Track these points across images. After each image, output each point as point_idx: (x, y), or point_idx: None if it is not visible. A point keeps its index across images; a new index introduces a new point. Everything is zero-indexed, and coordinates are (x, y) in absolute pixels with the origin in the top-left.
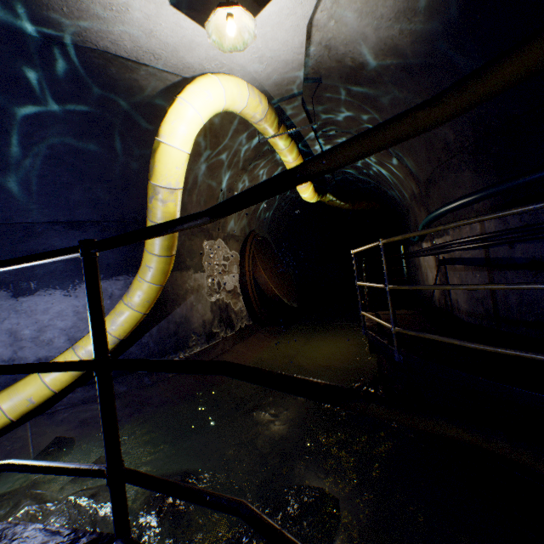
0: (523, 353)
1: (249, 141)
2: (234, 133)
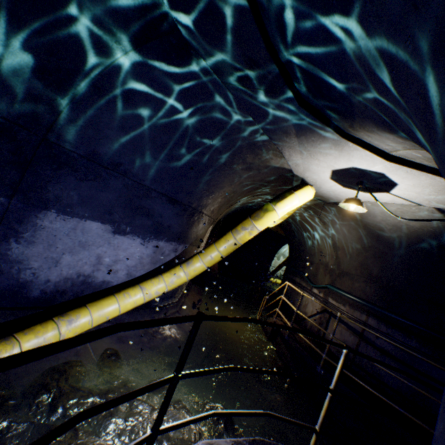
0: (388, 401)
1: (273, 190)
2: (274, 187)
